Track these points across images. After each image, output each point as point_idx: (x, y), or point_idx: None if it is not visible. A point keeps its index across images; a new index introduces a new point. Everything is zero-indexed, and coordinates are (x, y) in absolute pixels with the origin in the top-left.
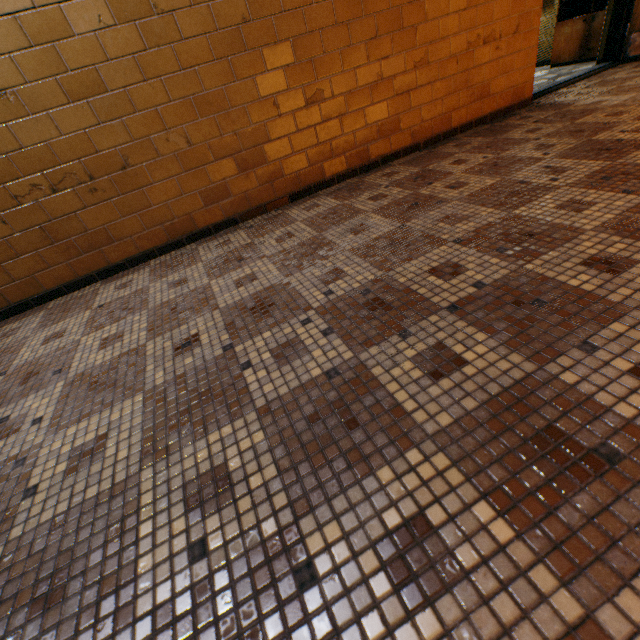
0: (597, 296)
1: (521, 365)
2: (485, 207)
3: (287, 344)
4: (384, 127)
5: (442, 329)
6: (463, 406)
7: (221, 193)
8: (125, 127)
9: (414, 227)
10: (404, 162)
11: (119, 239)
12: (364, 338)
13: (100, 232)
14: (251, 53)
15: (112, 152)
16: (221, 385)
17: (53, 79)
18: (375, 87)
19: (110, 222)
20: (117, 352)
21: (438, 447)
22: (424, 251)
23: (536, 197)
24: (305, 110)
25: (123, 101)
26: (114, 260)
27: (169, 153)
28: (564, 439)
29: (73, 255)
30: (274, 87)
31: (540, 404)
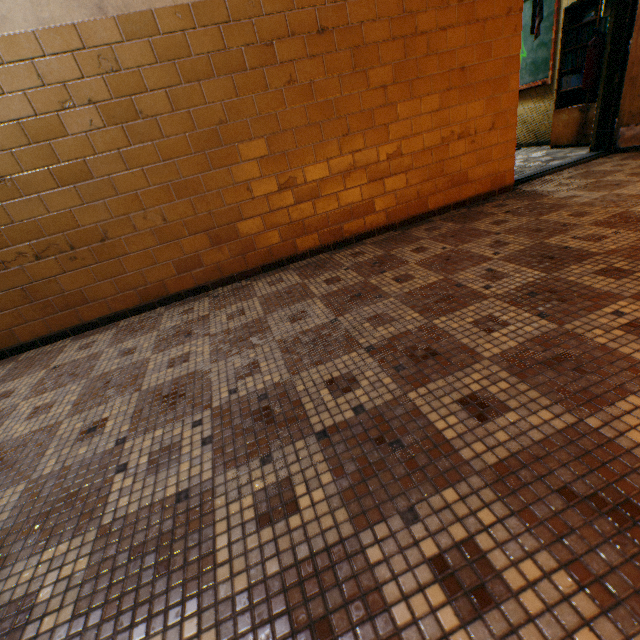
0: (453, 447)
1: (342, 525)
2: (414, 310)
3: (168, 448)
4: (358, 209)
5: (301, 459)
6: (266, 568)
7: (194, 263)
8: (107, 207)
9: (344, 323)
10: (376, 241)
11: (94, 300)
12: (232, 456)
13: (76, 294)
14: (227, 148)
15: (93, 227)
16: (91, 487)
17: (46, 169)
18: (348, 175)
19: (87, 285)
20: (37, 426)
21: (218, 619)
22: (336, 355)
23: (462, 306)
24: (278, 194)
25: (107, 186)
26: (87, 318)
27: (146, 228)
28: (330, 639)
29: (50, 313)
30: (248, 175)
31: (332, 584)
